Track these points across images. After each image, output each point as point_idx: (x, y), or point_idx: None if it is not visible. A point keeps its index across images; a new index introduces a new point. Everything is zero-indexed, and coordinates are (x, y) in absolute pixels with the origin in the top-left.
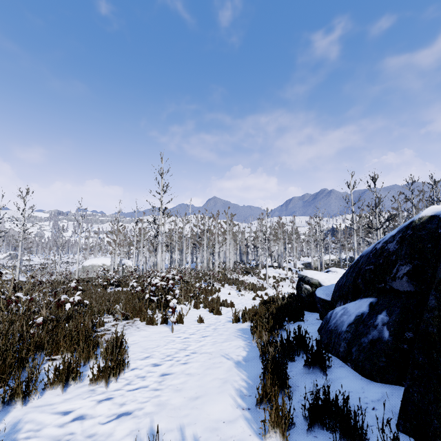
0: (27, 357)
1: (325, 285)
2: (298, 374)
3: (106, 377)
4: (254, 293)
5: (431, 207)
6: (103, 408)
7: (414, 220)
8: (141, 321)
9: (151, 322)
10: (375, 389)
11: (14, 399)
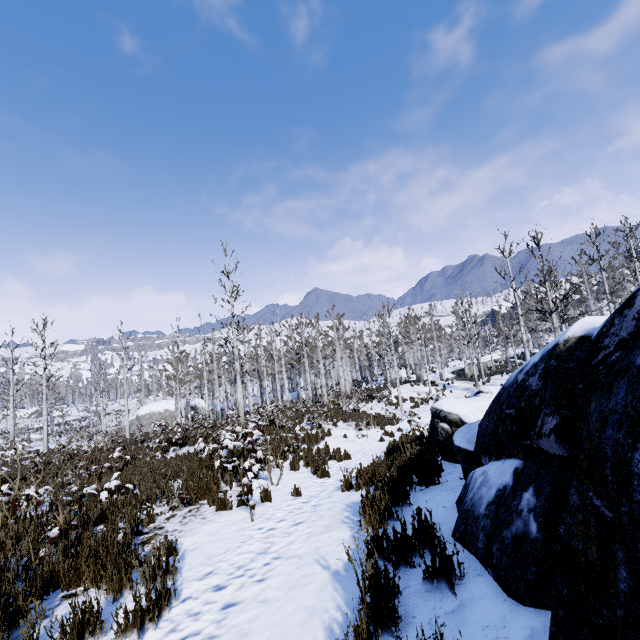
0: (26, 605)
1: (469, 422)
2: (417, 592)
3: (138, 626)
4: (382, 429)
5: (580, 320)
6: None
7: (558, 344)
8: (210, 505)
9: (224, 507)
10: (522, 621)
11: None
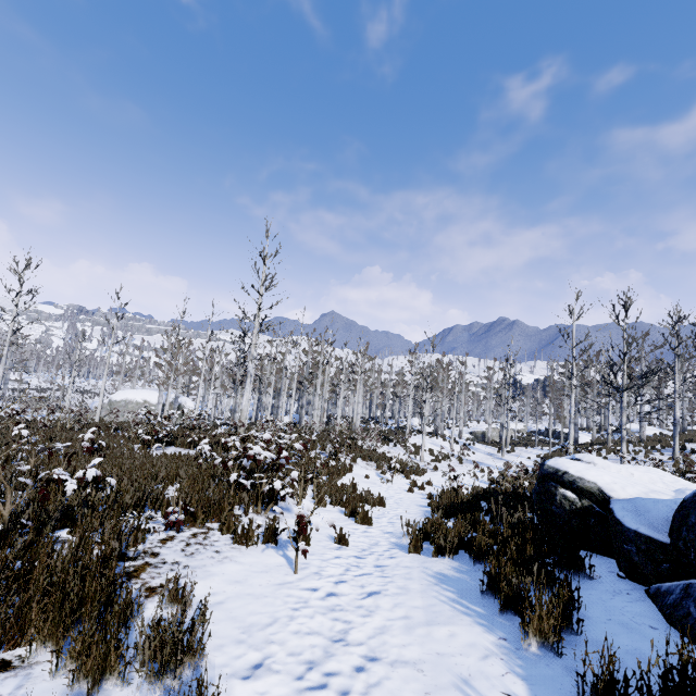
0: None
1: (616, 497)
2: None
3: None
4: (407, 478)
5: None
6: None
7: None
8: (222, 533)
9: (245, 540)
10: None
11: None
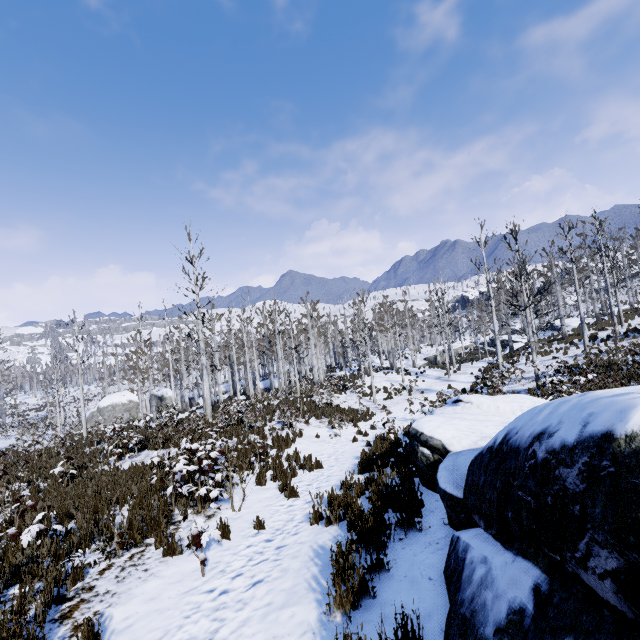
0: None
1: (453, 451)
2: None
3: None
4: (355, 427)
5: None
6: None
7: (615, 437)
8: (156, 548)
9: (172, 551)
10: None
11: None
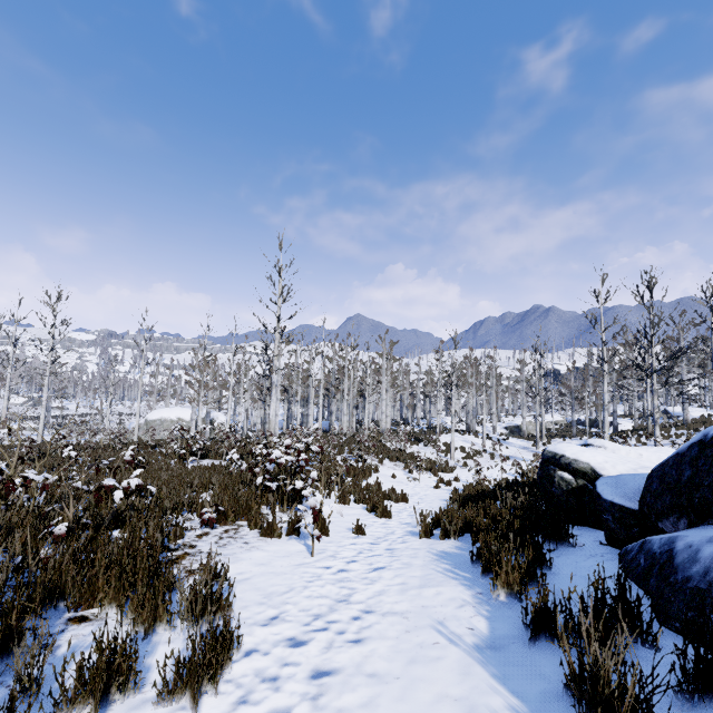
0: (21, 626)
1: (606, 475)
2: (658, 709)
3: (194, 688)
4: (435, 476)
5: None
6: None
7: None
8: (251, 528)
9: (270, 532)
10: None
11: None
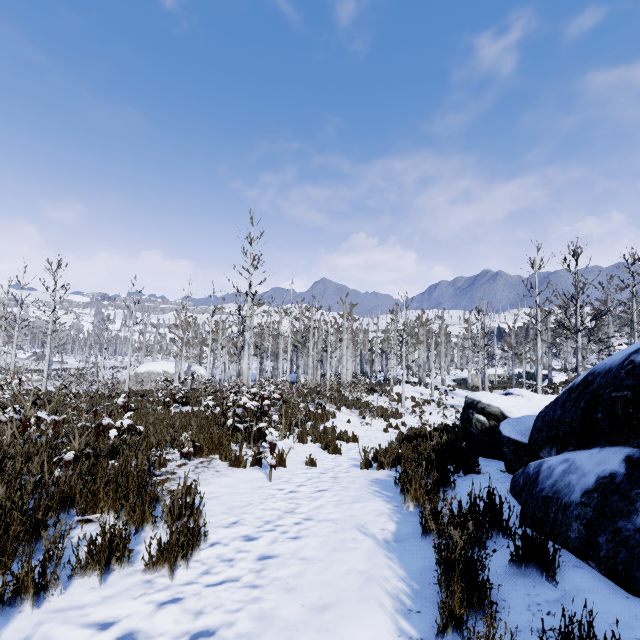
0: (45, 520)
1: (512, 417)
2: (498, 575)
3: (171, 561)
4: (385, 421)
5: None
6: (167, 619)
7: None
8: (222, 460)
9: (237, 463)
10: None
11: (20, 596)
